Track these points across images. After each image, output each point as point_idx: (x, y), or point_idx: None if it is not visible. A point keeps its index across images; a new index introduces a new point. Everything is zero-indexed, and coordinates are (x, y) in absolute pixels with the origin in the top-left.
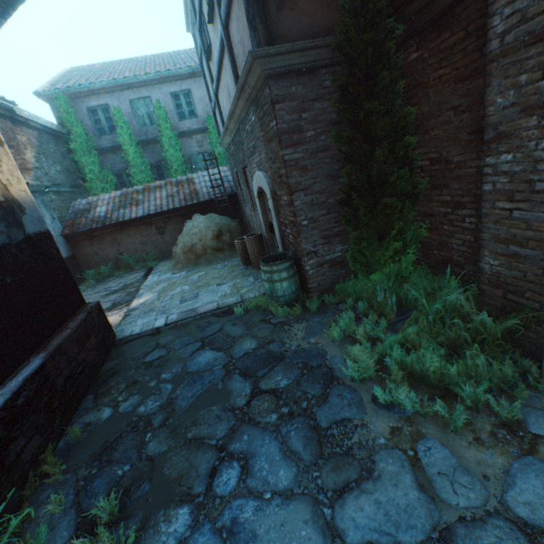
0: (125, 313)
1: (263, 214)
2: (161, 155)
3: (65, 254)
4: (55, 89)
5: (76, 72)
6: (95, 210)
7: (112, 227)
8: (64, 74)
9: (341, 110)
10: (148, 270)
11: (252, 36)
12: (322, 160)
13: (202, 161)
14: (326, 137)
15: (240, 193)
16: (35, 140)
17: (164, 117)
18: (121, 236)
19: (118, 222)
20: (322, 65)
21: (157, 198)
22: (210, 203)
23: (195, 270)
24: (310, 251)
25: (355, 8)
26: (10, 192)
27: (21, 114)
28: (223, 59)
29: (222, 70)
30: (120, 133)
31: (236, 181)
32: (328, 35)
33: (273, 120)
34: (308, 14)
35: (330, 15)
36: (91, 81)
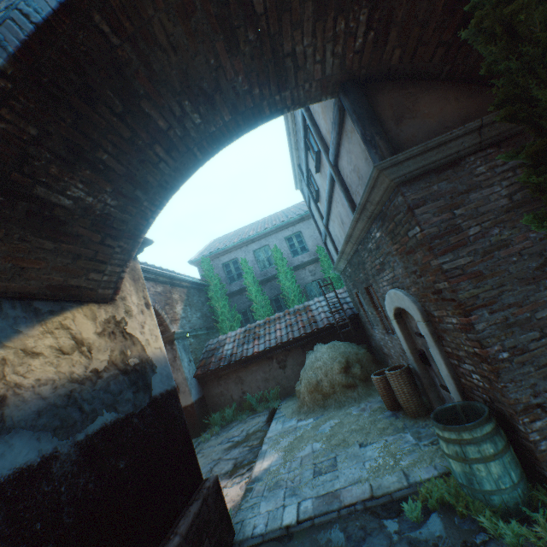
0: (246, 484)
1: (405, 339)
2: (279, 289)
3: (195, 396)
4: (202, 256)
5: (216, 241)
6: (223, 348)
7: (237, 364)
8: (209, 244)
9: (541, 182)
10: (270, 413)
11: (372, 154)
12: (503, 259)
13: (316, 288)
14: (500, 228)
15: (363, 314)
16: (184, 295)
17: (280, 257)
18: (244, 373)
19: (242, 359)
20: (467, 154)
21: (277, 330)
22: (330, 329)
23: (323, 416)
24: (529, 403)
25: (525, 65)
26: (146, 352)
27: (177, 278)
28: (332, 194)
29: (331, 204)
30: (245, 277)
31: (357, 302)
32: (465, 124)
33: (413, 227)
34: (432, 114)
35: (461, 107)
36: (226, 244)
